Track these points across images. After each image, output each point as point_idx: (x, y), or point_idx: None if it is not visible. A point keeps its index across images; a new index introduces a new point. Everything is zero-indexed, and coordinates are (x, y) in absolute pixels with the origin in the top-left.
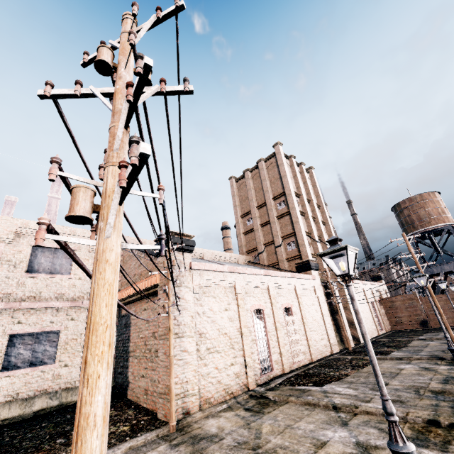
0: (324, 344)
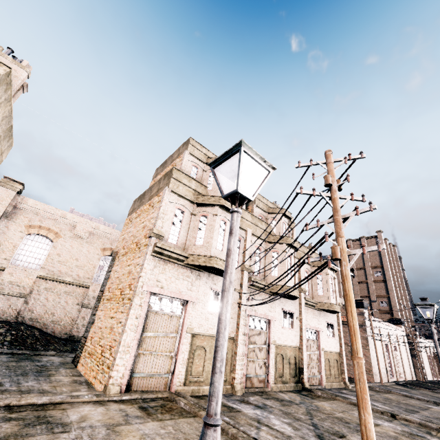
0: (409, 373)
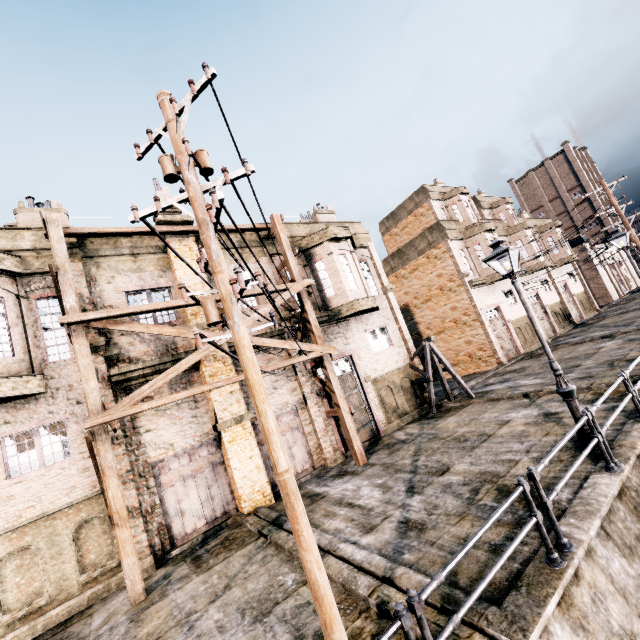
0: (638, 279)
